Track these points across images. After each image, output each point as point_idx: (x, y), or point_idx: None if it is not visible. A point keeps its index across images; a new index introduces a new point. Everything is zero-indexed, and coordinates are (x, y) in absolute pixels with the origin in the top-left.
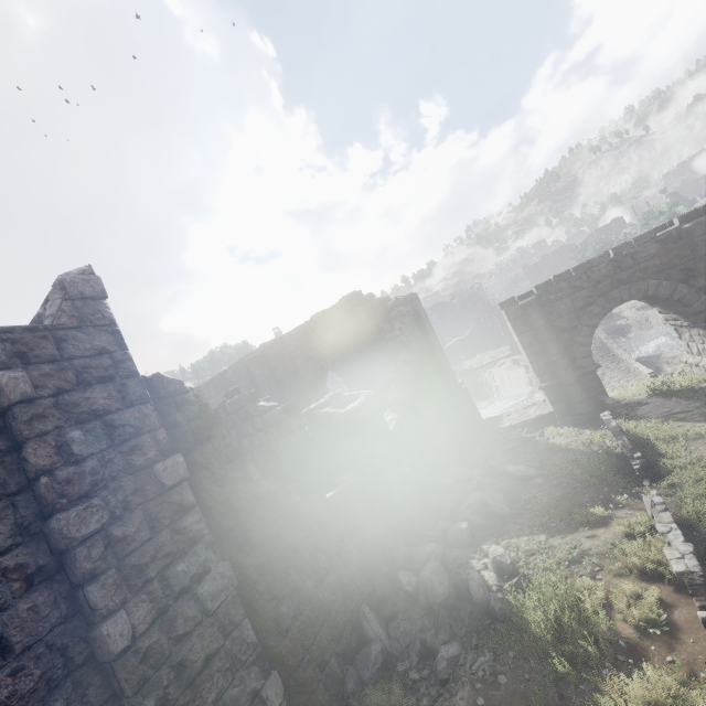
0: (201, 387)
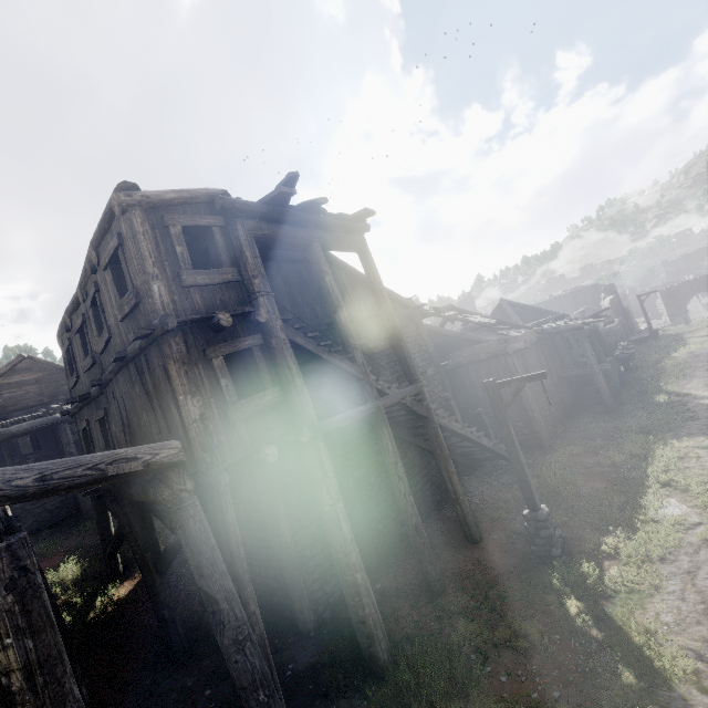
0: None
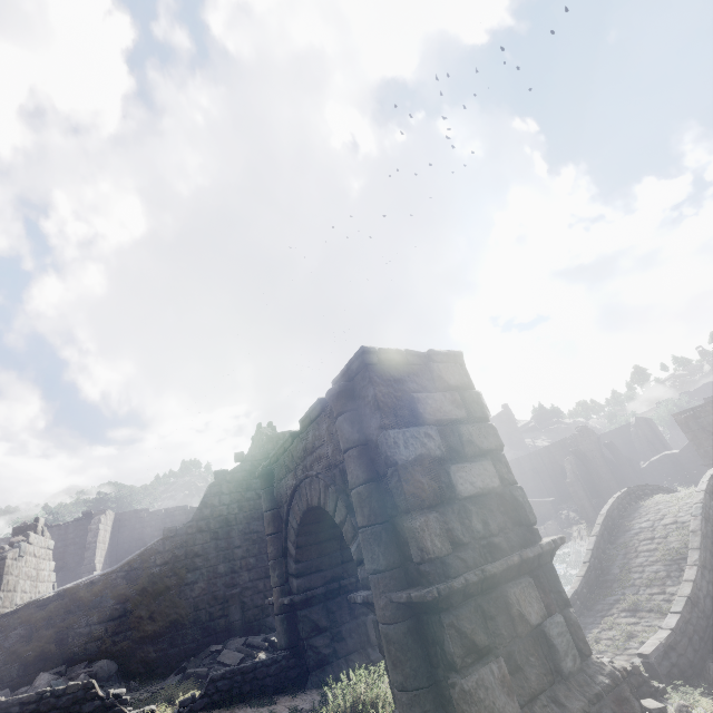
0: None
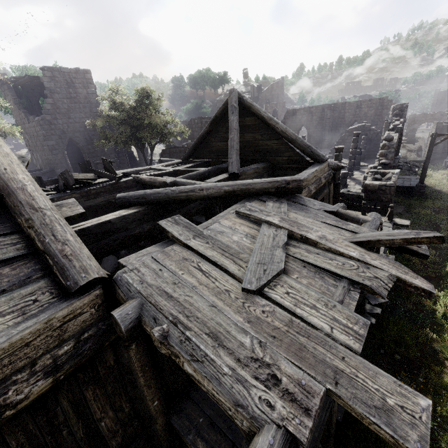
0: (297, 109)
